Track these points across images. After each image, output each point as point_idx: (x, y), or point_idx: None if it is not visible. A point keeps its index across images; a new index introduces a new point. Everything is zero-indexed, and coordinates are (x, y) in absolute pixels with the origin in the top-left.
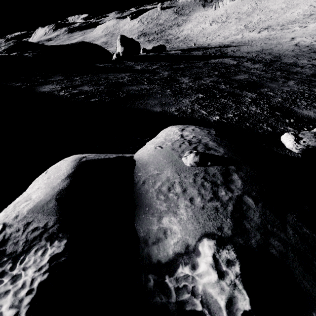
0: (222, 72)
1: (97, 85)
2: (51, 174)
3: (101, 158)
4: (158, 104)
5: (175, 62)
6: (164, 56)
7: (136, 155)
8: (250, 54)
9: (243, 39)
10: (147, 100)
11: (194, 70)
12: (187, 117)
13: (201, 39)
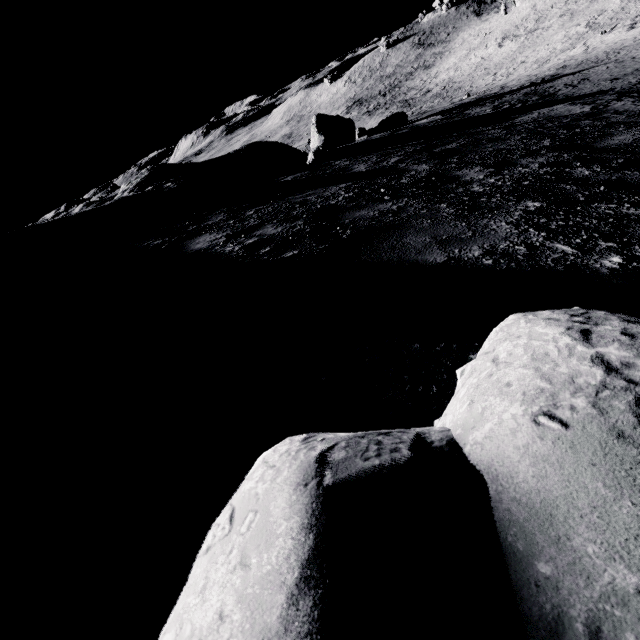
0: (563, 137)
1: (289, 220)
2: (247, 542)
3: (375, 467)
4: (432, 243)
5: (436, 140)
6: (408, 134)
7: (467, 442)
8: (621, 80)
9: (589, 53)
10: (404, 237)
11: (486, 148)
12: (523, 268)
13: (482, 80)
